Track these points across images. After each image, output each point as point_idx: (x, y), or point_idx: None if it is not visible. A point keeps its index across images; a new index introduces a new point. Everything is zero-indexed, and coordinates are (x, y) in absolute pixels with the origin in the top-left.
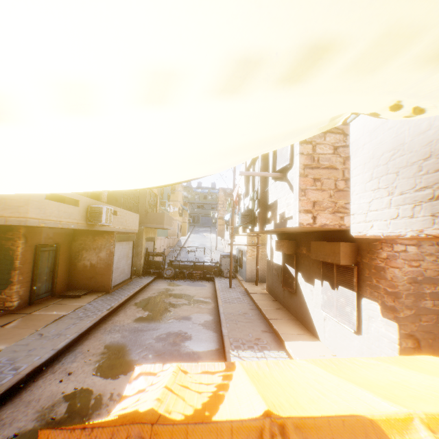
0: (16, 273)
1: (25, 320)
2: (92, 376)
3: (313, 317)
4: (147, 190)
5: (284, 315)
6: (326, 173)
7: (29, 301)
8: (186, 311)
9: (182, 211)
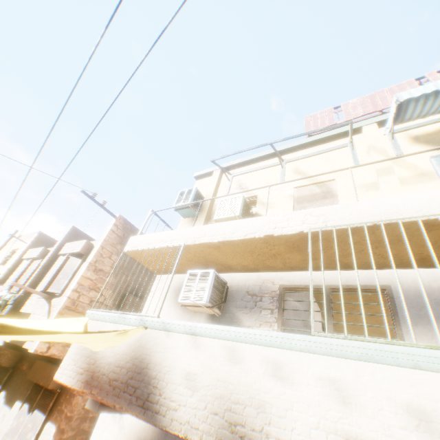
0: None
1: None
2: None
3: None
4: None
5: None
6: (77, 316)
7: None
8: None
9: None
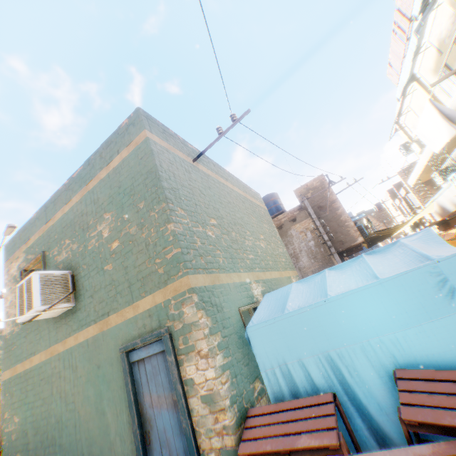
0: None
1: None
2: None
3: None
4: None
5: None
6: None
7: None
8: None
9: None
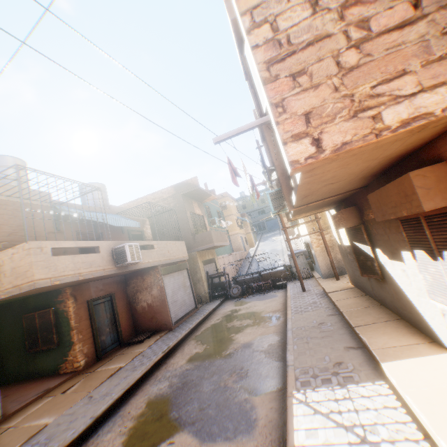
0: (73, 333)
1: (85, 380)
2: None
3: (422, 313)
4: (187, 214)
5: (378, 315)
6: (311, 55)
7: (96, 357)
8: (248, 335)
9: (241, 223)
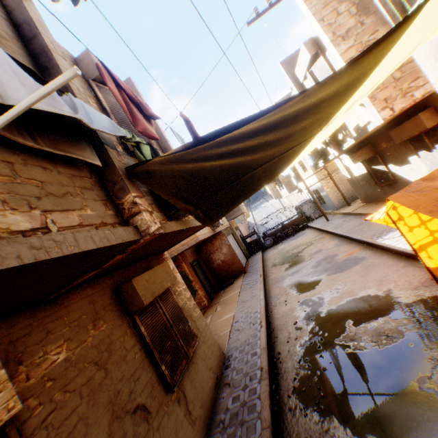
0: (193, 284)
1: (222, 304)
2: (300, 296)
3: None
4: None
5: None
6: None
7: (209, 299)
8: (313, 249)
9: None
